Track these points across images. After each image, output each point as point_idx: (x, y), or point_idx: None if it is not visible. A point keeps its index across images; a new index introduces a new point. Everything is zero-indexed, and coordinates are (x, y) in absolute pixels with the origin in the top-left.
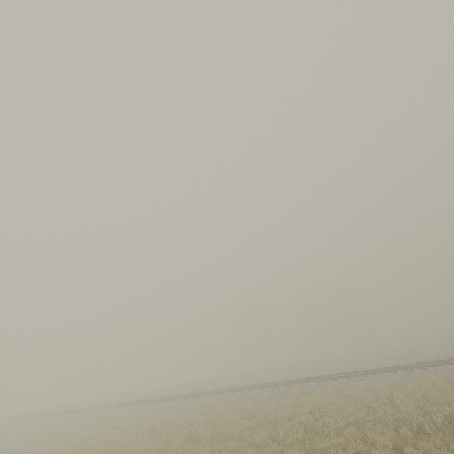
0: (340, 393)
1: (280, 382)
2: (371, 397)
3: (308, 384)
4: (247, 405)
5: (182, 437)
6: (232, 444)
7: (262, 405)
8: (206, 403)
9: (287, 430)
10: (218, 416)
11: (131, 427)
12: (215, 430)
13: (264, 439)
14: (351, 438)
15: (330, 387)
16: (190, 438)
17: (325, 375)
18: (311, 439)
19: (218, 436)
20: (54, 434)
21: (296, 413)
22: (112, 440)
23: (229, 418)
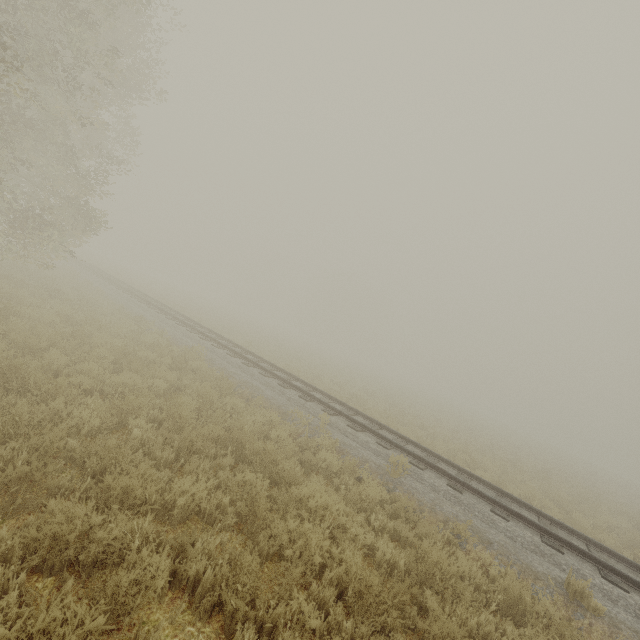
0: None
1: None
2: None
3: None
4: None
5: None
6: None
7: None
8: None
9: None
10: None
11: None
12: None
13: None
14: None
15: None
16: None
17: None
18: None
19: None
20: None
21: None
22: None
23: None
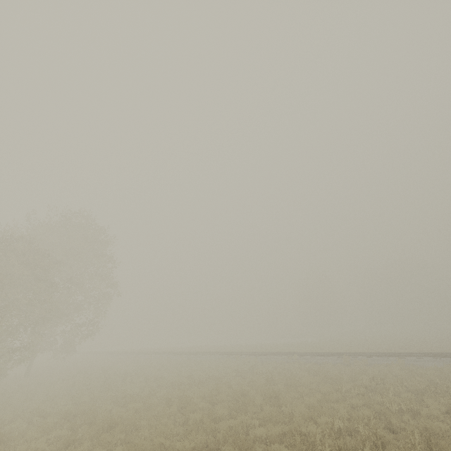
0: (406, 368)
1: (345, 353)
2: (438, 376)
3: (374, 358)
4: (314, 366)
5: (262, 379)
6: (302, 389)
7: (327, 368)
8: (277, 361)
9: (349, 388)
10: (288, 371)
11: (220, 369)
12: (287, 379)
13: (329, 390)
14: (406, 398)
15: (396, 363)
16: (269, 381)
17: (393, 353)
18: (371, 396)
19: (290, 383)
20: (168, 366)
21: (358, 378)
22: (210, 374)
23: (298, 374)
